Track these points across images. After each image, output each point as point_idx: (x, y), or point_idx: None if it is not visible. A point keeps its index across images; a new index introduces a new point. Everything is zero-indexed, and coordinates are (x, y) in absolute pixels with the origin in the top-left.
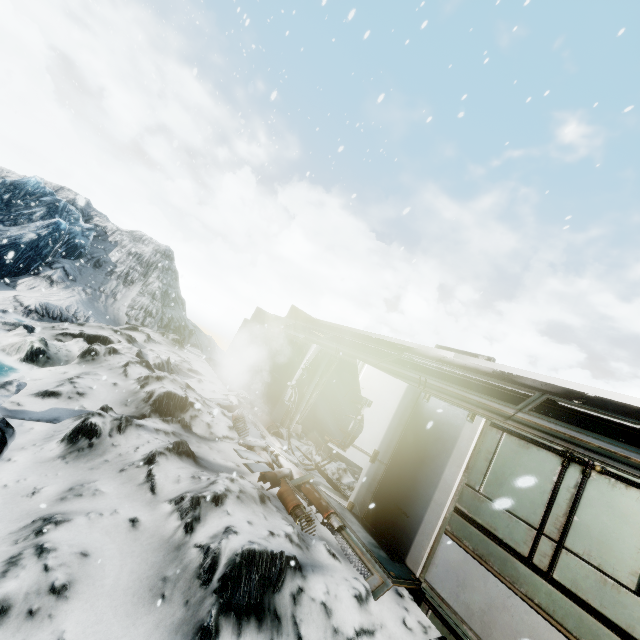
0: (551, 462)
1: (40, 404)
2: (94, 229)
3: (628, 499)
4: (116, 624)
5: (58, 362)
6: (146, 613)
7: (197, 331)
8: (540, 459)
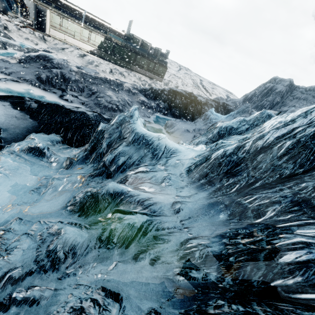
0: (59, 17)
1: None
2: None
3: (66, 21)
4: (41, 43)
5: None
6: (41, 42)
7: None
8: (58, 17)
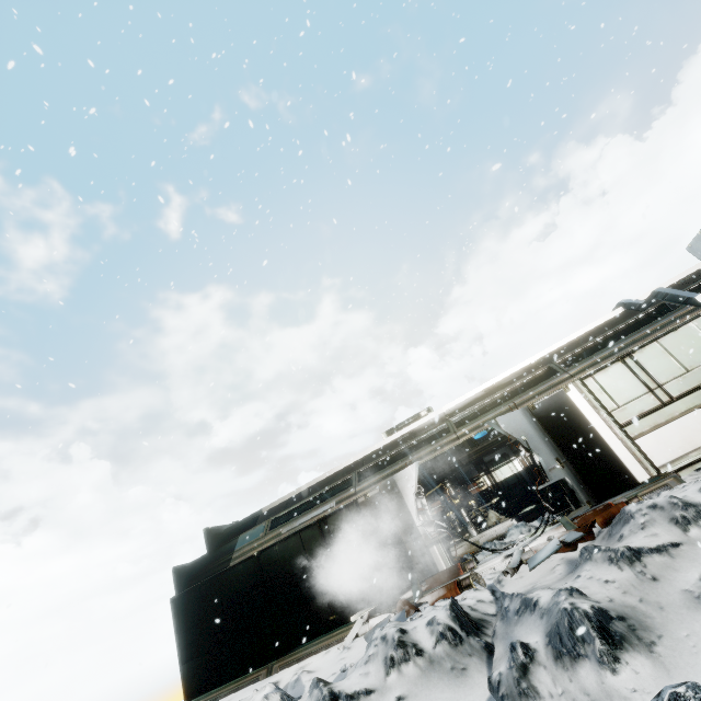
0: (620, 366)
1: None
2: None
3: (649, 351)
4: None
5: None
6: None
7: None
8: (616, 369)
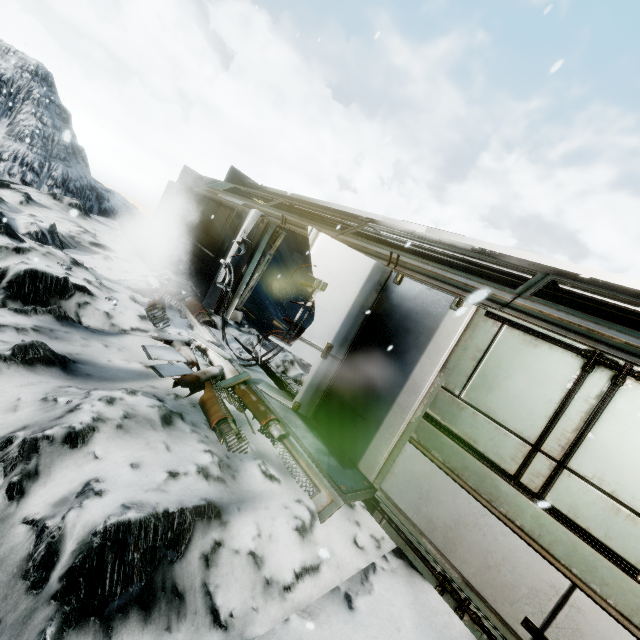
0: (567, 365)
1: None
2: None
3: None
4: None
5: None
6: None
7: (113, 198)
8: (552, 360)
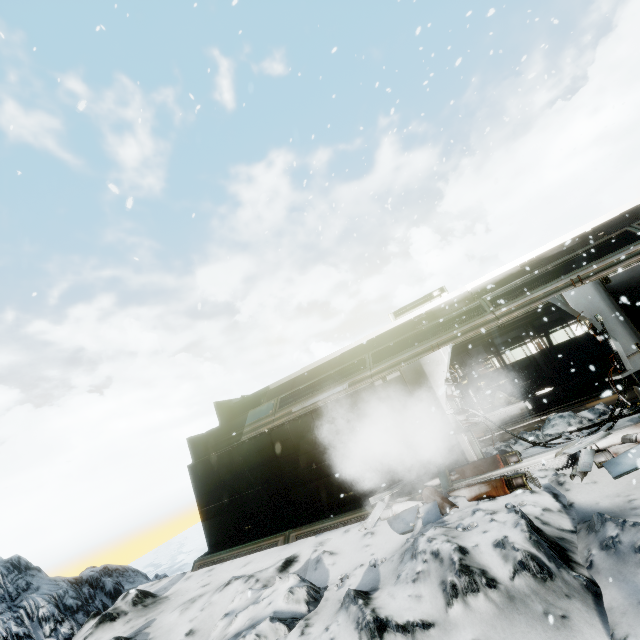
0: None
1: None
2: None
3: None
4: None
5: None
6: None
7: None
8: None
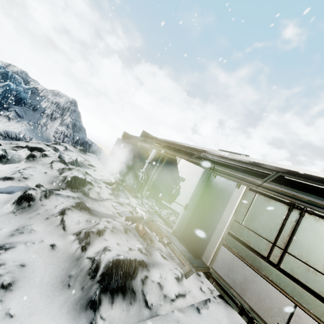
0: (282, 208)
1: (2, 184)
2: (30, 88)
3: None
4: (41, 302)
5: (14, 161)
6: (59, 295)
7: (93, 145)
8: (276, 207)
